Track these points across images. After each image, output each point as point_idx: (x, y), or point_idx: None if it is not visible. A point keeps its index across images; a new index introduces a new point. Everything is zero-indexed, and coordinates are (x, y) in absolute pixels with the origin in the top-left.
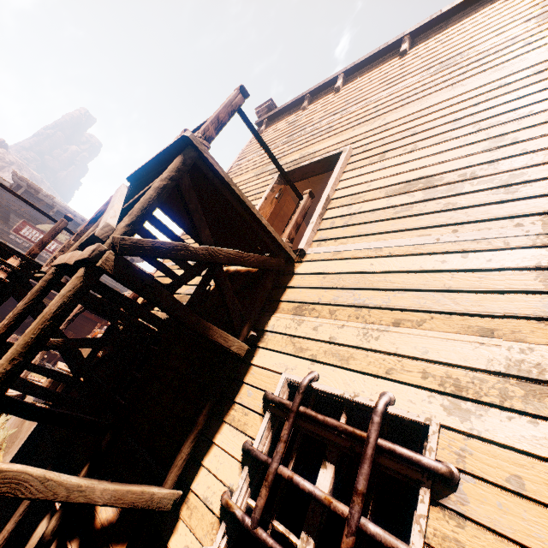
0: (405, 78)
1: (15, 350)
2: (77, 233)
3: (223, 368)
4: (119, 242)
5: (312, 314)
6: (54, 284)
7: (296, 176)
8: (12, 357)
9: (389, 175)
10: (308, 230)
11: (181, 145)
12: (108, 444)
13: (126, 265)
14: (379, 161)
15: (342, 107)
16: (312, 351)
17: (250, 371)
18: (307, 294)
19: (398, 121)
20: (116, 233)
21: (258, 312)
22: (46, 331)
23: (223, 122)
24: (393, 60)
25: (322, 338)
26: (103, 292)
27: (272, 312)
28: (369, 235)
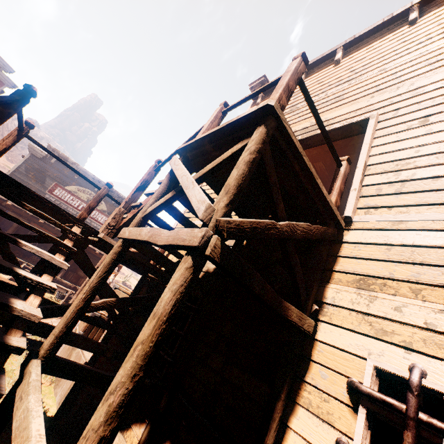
0: (425, 44)
1: (135, 363)
2: (126, 201)
3: (294, 347)
4: (225, 226)
5: (386, 291)
6: (122, 256)
7: (311, 143)
8: (133, 373)
9: (443, 140)
10: (352, 197)
11: (258, 115)
12: (165, 407)
13: (229, 251)
14: (422, 125)
15: (348, 77)
16: (401, 336)
17: (316, 347)
18: (370, 266)
19: (433, 84)
20: (216, 214)
21: (317, 284)
22: (162, 336)
23: (292, 90)
24: (400, 29)
25: (413, 322)
26: (159, 260)
27: (326, 283)
28: (439, 205)
